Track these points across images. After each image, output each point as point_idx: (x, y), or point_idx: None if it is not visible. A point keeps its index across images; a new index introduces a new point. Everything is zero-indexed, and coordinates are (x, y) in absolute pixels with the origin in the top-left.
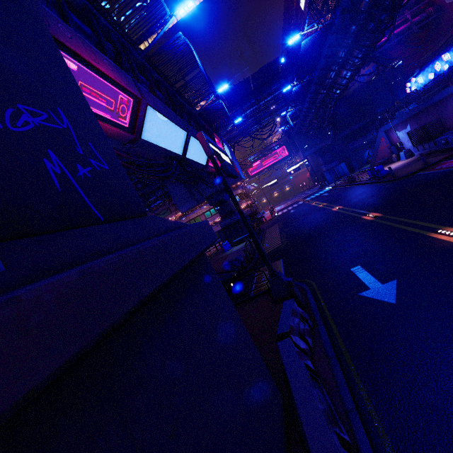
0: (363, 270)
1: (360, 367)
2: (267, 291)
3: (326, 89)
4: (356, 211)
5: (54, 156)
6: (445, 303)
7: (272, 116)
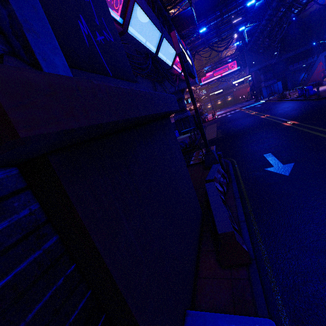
0: (272, 156)
1: (253, 205)
2: (201, 162)
3: (286, 7)
4: (279, 119)
5: (83, 20)
6: (323, 178)
7: (232, 30)
